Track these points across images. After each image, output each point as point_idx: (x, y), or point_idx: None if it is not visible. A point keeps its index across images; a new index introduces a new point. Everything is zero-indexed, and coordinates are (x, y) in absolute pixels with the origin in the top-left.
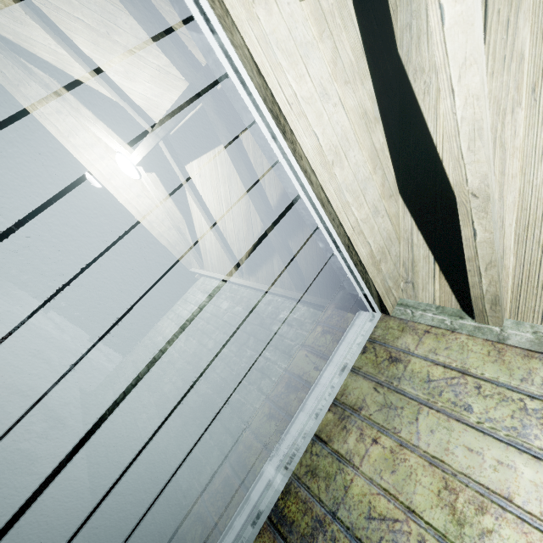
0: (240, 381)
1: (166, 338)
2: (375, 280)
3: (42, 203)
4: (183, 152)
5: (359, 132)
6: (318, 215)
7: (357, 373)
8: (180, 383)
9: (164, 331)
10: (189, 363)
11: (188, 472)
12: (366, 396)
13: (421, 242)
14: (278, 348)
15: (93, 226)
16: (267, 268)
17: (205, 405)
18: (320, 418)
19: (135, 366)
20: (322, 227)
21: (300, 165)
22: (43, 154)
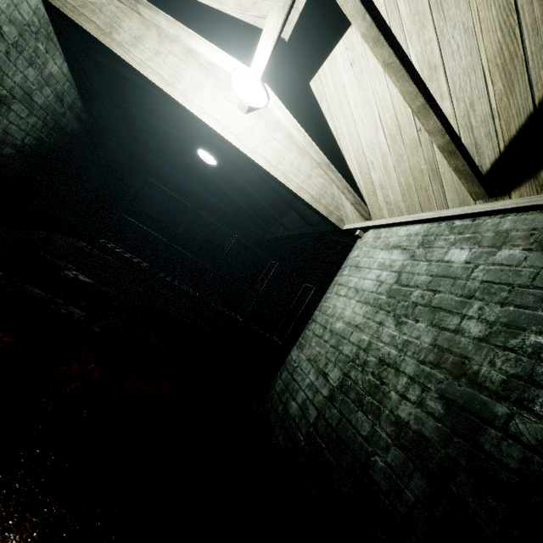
0: None
1: (351, 323)
2: None
3: (168, 203)
4: (313, 49)
5: None
6: None
7: None
8: (435, 405)
9: (341, 314)
10: (435, 366)
11: None
12: None
13: None
14: None
15: (215, 215)
16: None
17: None
18: None
19: (315, 366)
20: None
21: None
22: (159, 153)
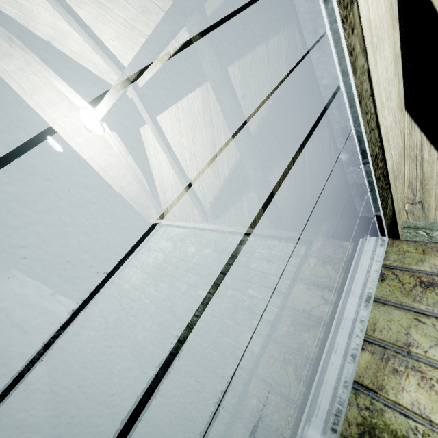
0: (226, 322)
1: (133, 285)
2: (394, 198)
3: (5, 168)
4: None
5: (388, 24)
6: (353, 114)
7: (384, 303)
8: (155, 329)
9: (130, 278)
10: (162, 308)
11: (182, 433)
12: (408, 329)
13: (434, 157)
14: (263, 285)
15: (54, 189)
16: (235, 210)
17: (189, 352)
18: (356, 360)
19: (102, 315)
20: (353, 132)
21: (346, 44)
22: (6, 124)
